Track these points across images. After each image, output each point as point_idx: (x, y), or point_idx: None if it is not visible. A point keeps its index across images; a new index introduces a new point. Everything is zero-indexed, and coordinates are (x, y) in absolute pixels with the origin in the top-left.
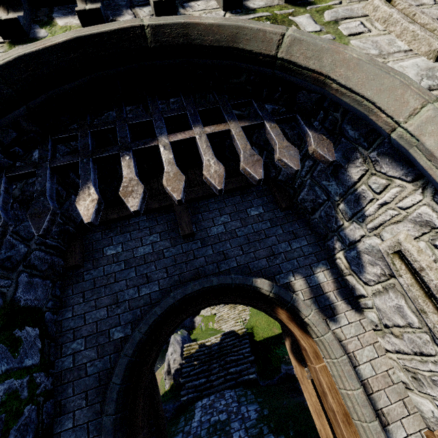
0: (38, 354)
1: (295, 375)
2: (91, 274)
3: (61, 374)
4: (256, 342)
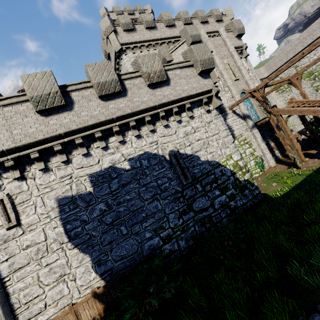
0: None
1: None
2: None
3: None
4: None
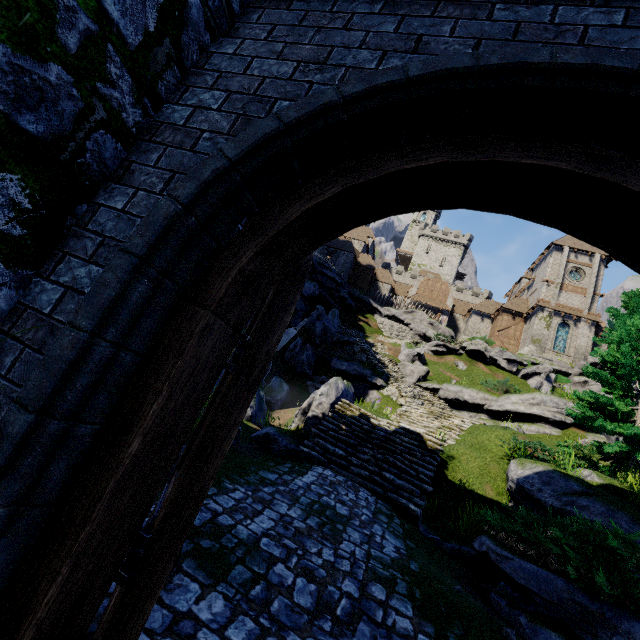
0: (140, 33)
1: (501, 571)
2: (307, 3)
3: (160, 127)
4: (445, 477)
